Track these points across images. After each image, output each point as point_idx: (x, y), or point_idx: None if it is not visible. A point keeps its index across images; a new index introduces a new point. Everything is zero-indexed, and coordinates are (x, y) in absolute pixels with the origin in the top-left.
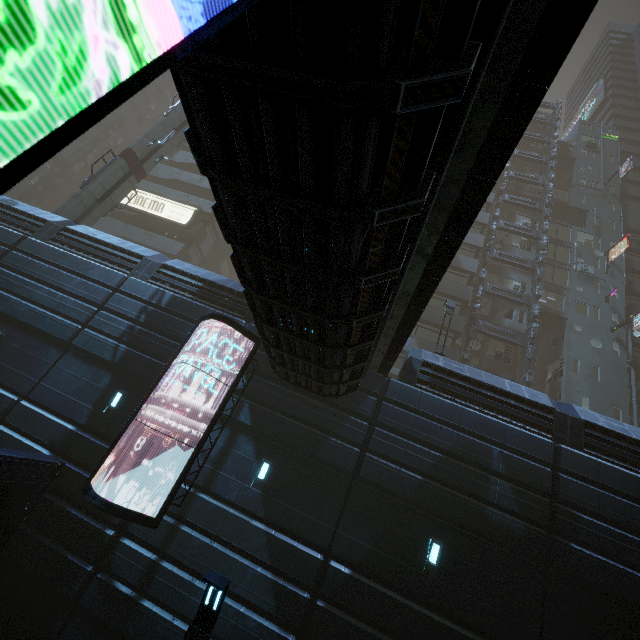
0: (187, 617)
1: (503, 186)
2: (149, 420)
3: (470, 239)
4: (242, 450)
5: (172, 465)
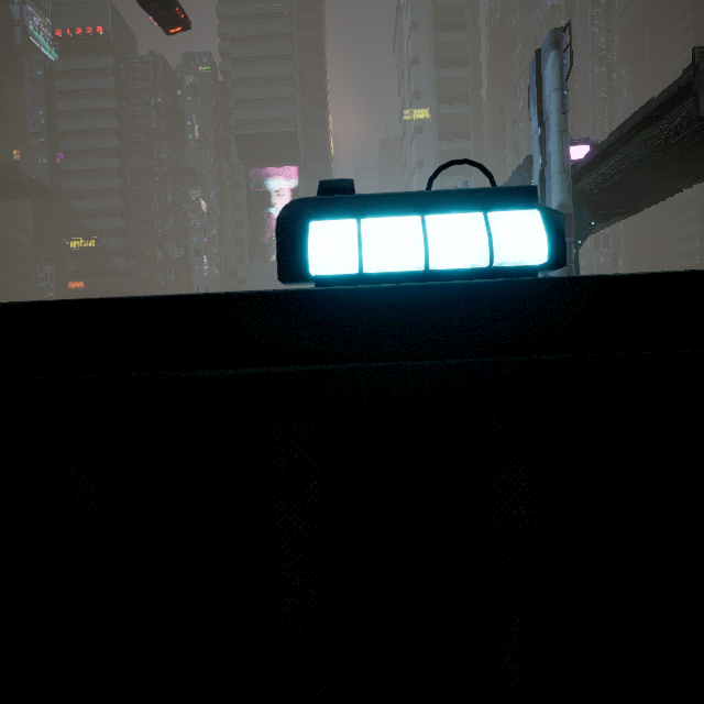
0: None
1: (129, 182)
2: None
3: (116, 244)
4: None
5: None
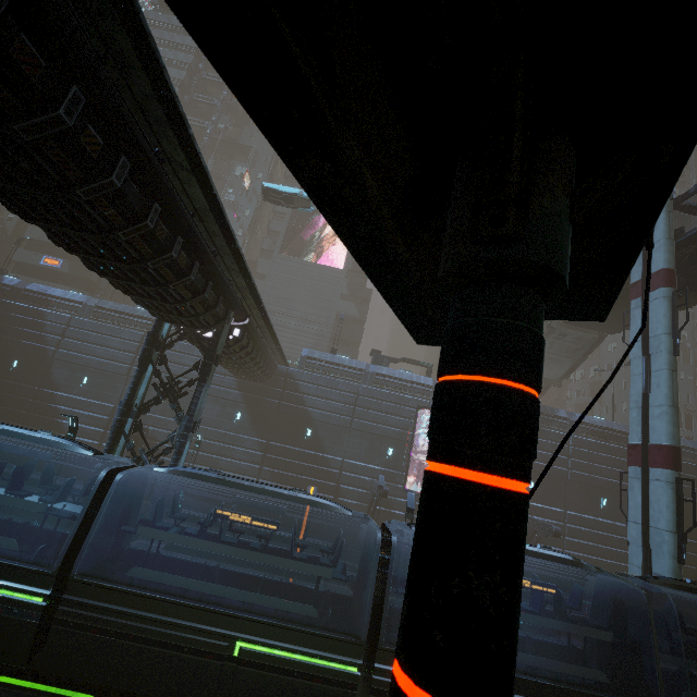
0: None
1: None
2: None
3: None
4: None
5: None
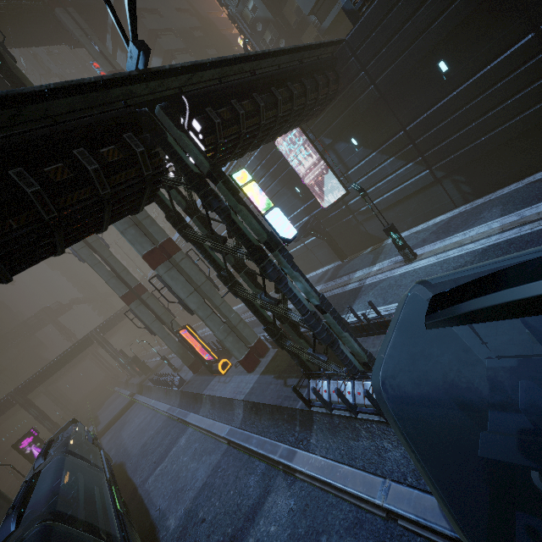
0: (385, 193)
1: None
2: (311, 182)
3: None
4: (341, 149)
5: (333, 179)
